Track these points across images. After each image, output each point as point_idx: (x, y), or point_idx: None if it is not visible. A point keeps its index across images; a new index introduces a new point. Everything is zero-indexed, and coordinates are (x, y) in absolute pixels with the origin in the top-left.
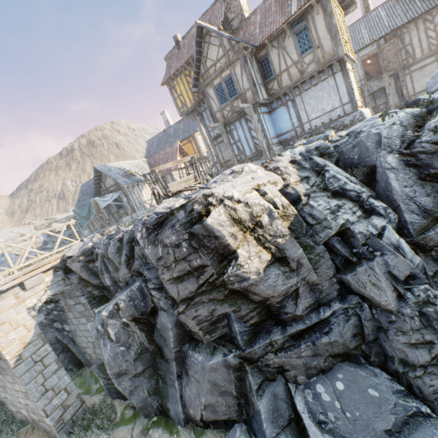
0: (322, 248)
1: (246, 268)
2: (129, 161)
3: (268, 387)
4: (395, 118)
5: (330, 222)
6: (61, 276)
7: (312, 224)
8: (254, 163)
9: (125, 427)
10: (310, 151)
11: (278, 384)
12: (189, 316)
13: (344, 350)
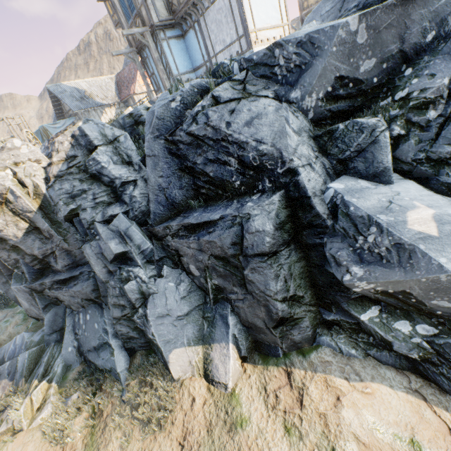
0: (67, 225)
1: (5, 232)
2: (91, 79)
3: (54, 308)
4: (178, 93)
5: (61, 206)
6: None
7: (53, 205)
8: None
9: (10, 309)
10: (124, 118)
11: (61, 307)
12: None
13: (90, 297)
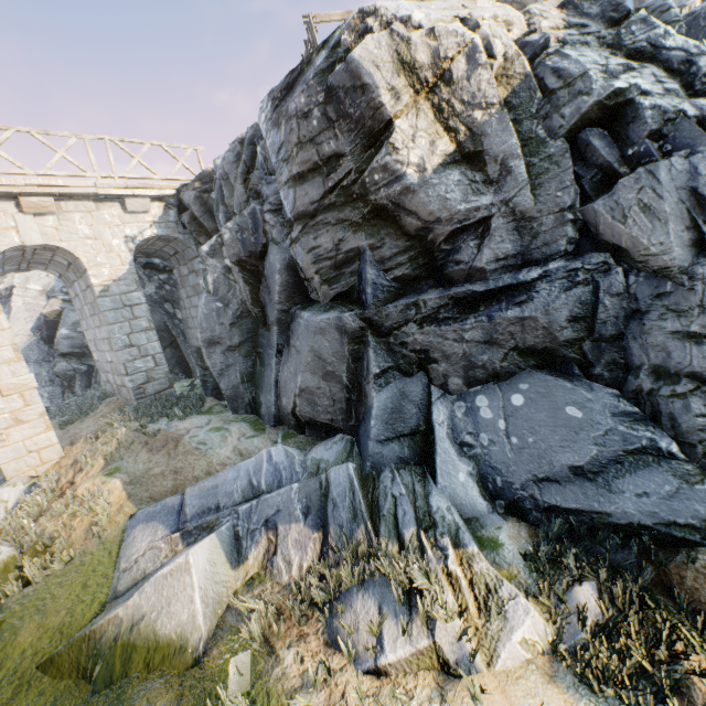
0: (561, 146)
1: (402, 155)
2: None
3: (397, 382)
4: None
5: (593, 80)
6: (173, 217)
7: (553, 90)
8: None
9: (207, 416)
10: None
11: (414, 382)
12: (305, 247)
13: (546, 342)
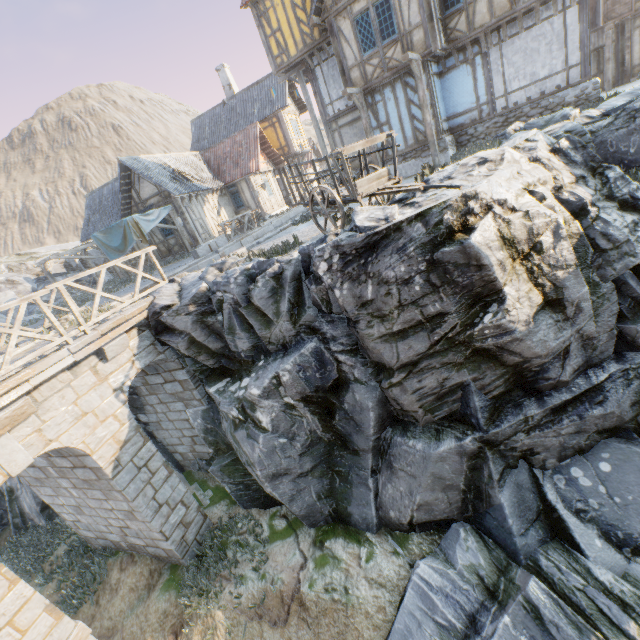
0: (610, 286)
1: (513, 316)
2: (173, 155)
3: (509, 476)
4: None
5: (635, 246)
6: (149, 338)
7: (605, 250)
8: (409, 163)
9: (283, 542)
10: (556, 138)
11: (520, 471)
12: (408, 389)
13: (616, 423)
